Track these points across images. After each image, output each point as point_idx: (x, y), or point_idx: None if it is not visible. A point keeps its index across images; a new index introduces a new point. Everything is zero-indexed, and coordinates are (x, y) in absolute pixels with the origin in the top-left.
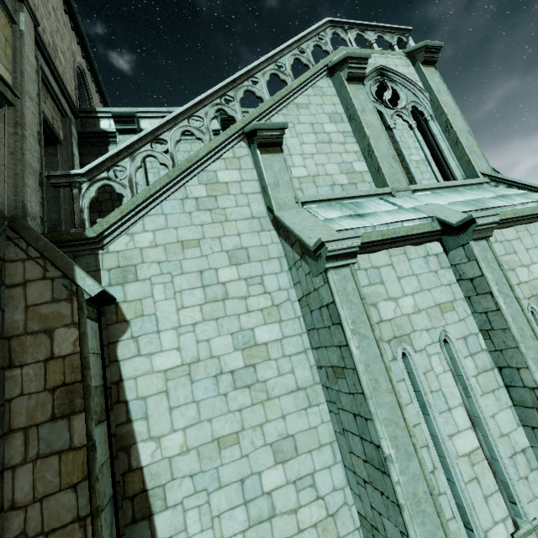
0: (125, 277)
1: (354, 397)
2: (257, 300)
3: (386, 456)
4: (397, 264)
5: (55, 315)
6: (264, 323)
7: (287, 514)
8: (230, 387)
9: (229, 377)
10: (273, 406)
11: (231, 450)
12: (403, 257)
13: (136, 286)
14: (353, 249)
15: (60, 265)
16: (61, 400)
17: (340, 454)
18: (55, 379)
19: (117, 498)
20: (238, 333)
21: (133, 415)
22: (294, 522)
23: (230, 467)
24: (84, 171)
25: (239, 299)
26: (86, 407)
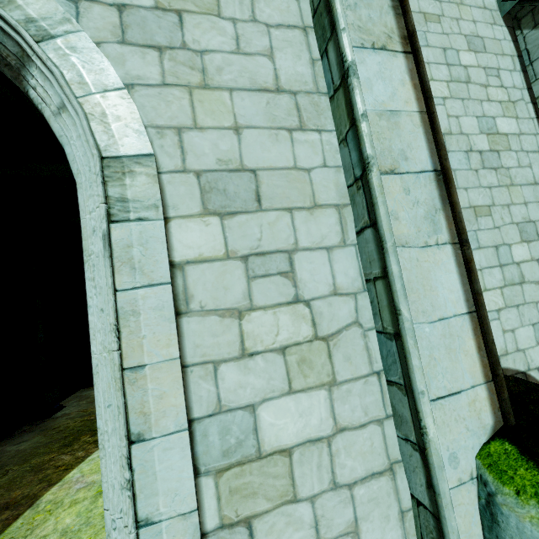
0: None
1: None
2: (496, 92)
3: None
4: None
5: None
6: (503, 115)
7: (533, 284)
8: (479, 165)
9: (477, 156)
10: (516, 192)
11: (485, 219)
12: None
13: None
14: None
15: None
16: None
17: None
18: None
19: None
20: (481, 118)
21: None
22: None
23: (486, 234)
24: None
25: (480, 86)
26: None
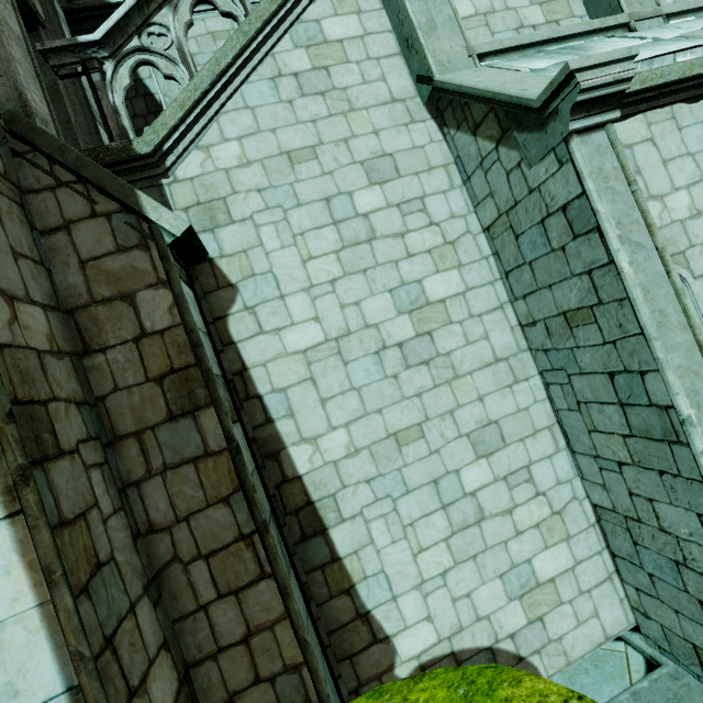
0: (213, 219)
1: (615, 346)
2: (420, 237)
3: (684, 419)
4: (660, 138)
5: (128, 272)
6: (435, 271)
7: (499, 516)
8: (400, 365)
9: (396, 353)
10: (464, 386)
11: (415, 446)
12: (670, 125)
13: (233, 231)
14: (620, 86)
15: (113, 189)
16: (175, 393)
17: (562, 440)
18: (158, 365)
19: (276, 514)
20: (399, 289)
21: (273, 413)
22: (510, 524)
23: (417, 467)
24: (100, 35)
25: (392, 238)
26: (213, 399)
